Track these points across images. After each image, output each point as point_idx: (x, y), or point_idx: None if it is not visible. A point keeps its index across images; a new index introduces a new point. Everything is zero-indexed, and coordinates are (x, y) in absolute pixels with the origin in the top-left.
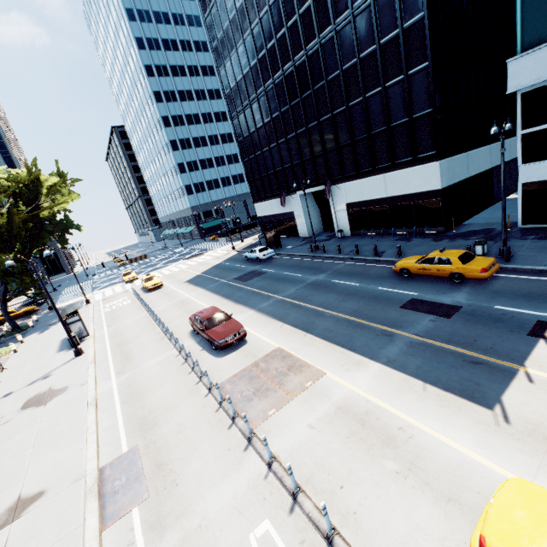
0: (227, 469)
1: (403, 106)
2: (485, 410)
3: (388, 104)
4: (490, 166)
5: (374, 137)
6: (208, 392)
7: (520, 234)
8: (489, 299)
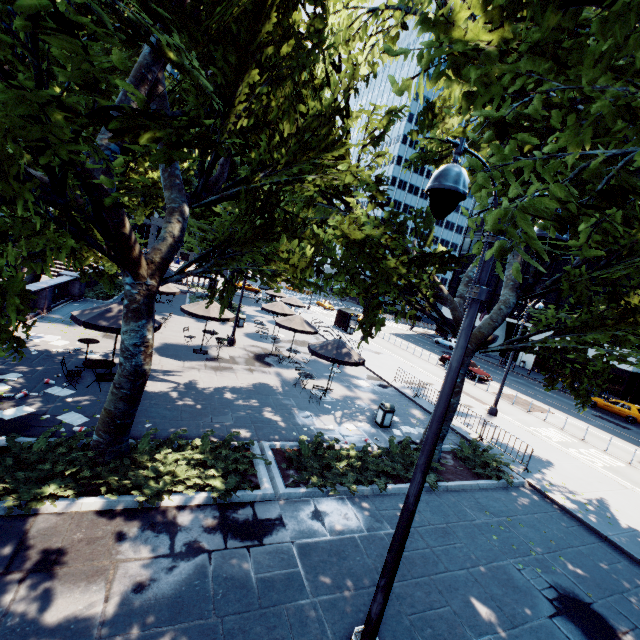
0: (523, 414)
1: None
2: None
3: None
4: None
5: None
6: (485, 391)
7: None
8: None
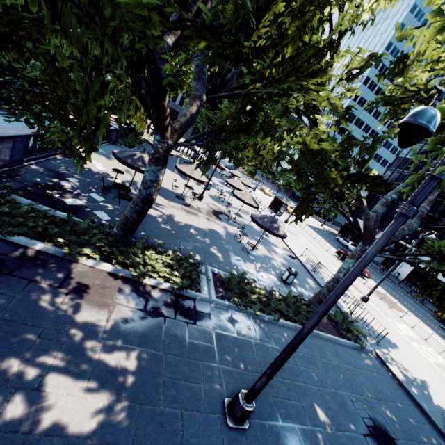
0: (386, 308)
1: None
2: None
3: None
4: None
5: None
6: (362, 284)
7: None
8: None
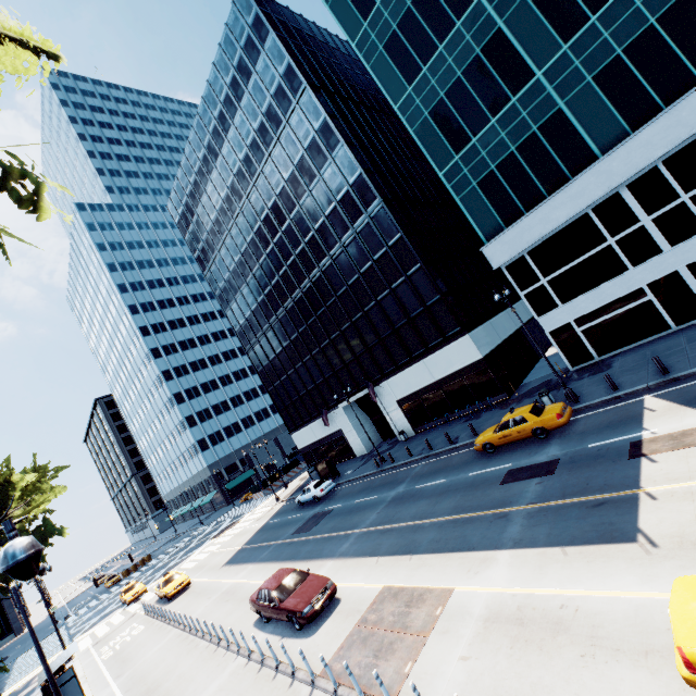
0: None
1: (414, 299)
2: (630, 545)
3: (400, 301)
4: (516, 327)
5: (399, 330)
6: (311, 689)
7: (575, 376)
8: (579, 441)
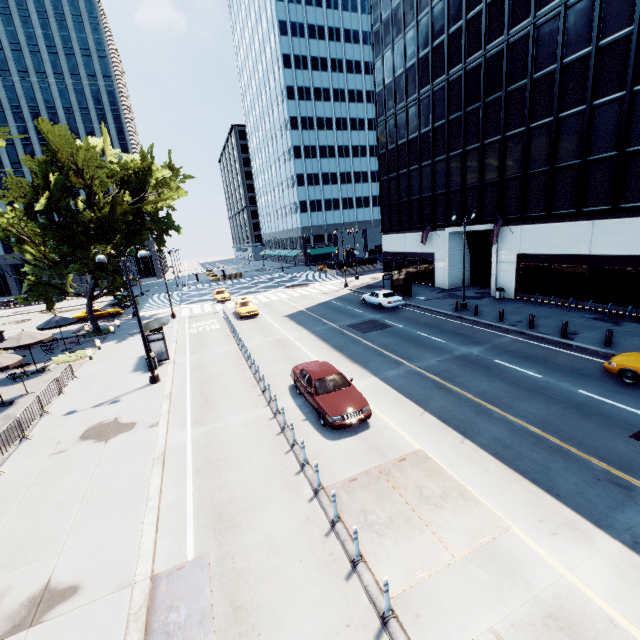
0: None
1: None
2: None
3: (630, 118)
4: None
5: (591, 165)
6: (312, 495)
7: None
8: None
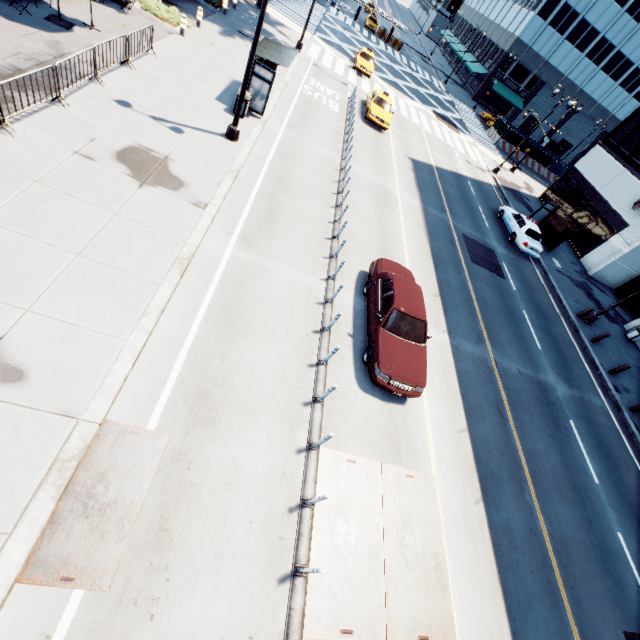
0: None
1: None
2: None
3: None
4: None
5: None
6: (304, 447)
7: None
8: None
